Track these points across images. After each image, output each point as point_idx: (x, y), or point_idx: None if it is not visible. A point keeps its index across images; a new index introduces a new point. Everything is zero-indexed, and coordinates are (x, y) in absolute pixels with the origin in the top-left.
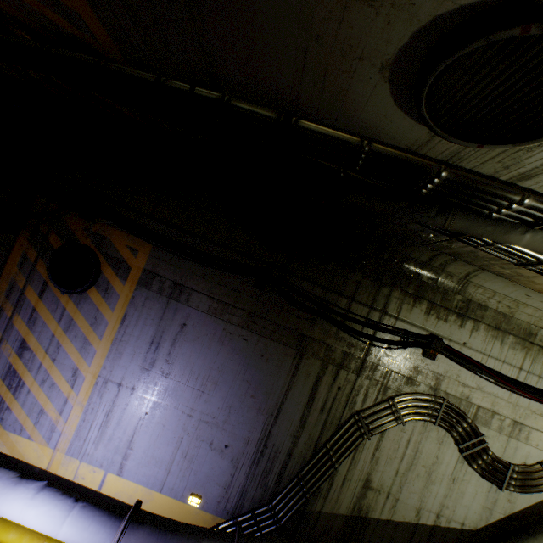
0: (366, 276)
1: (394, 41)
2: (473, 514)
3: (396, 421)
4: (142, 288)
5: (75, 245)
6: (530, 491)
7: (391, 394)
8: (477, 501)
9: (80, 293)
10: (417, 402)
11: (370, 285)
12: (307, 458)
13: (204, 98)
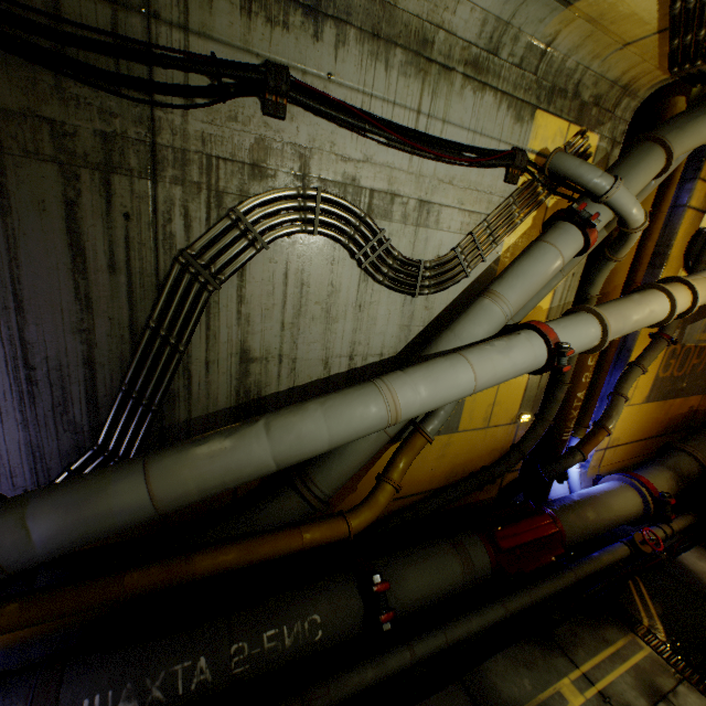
0: None
1: None
2: (391, 339)
3: (254, 246)
4: None
5: None
6: (446, 287)
7: (233, 203)
8: (392, 322)
9: None
10: (277, 205)
11: None
12: (128, 357)
13: None
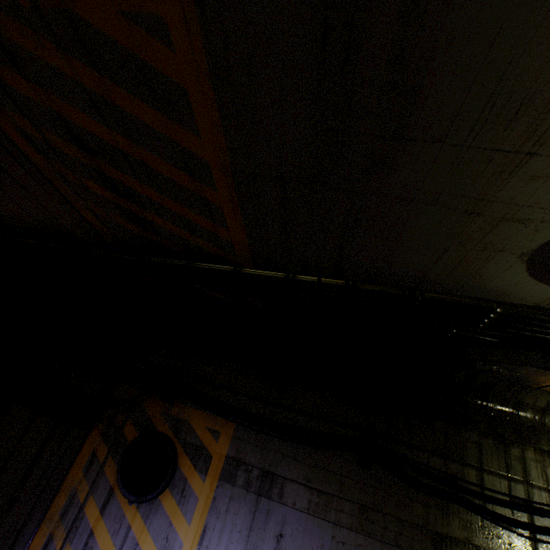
0: (483, 433)
1: (537, 239)
2: None
3: None
4: (224, 482)
5: (153, 434)
6: None
7: None
8: None
9: (151, 499)
10: None
11: (493, 445)
12: None
13: (330, 285)
